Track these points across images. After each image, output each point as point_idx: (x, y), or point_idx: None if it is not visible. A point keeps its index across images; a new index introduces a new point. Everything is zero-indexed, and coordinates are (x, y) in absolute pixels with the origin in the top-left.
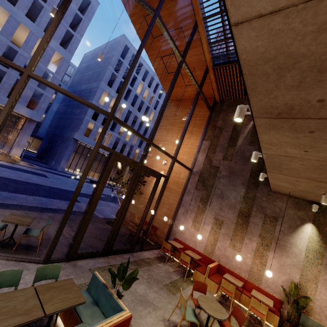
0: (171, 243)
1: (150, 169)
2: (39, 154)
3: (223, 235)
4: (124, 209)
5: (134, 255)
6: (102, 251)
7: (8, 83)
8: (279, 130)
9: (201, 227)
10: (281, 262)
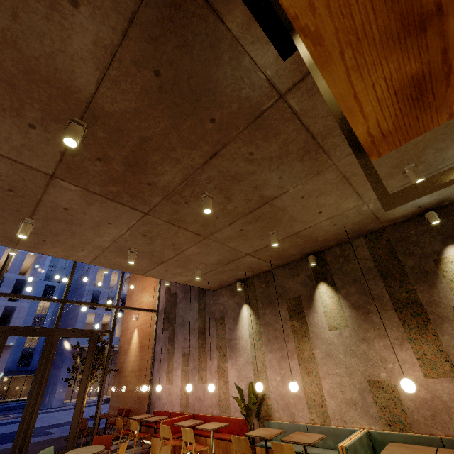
0: (132, 418)
1: (74, 329)
2: None
3: (192, 371)
4: (34, 392)
5: None
6: None
7: None
8: (40, 247)
9: (173, 376)
10: (238, 367)
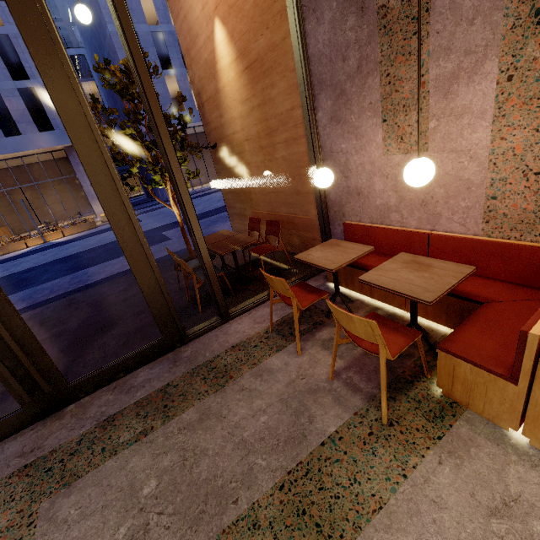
0: (305, 261)
1: None
2: (145, 192)
3: None
4: None
5: (183, 356)
6: (20, 410)
7: None
8: None
9: (430, 118)
10: None
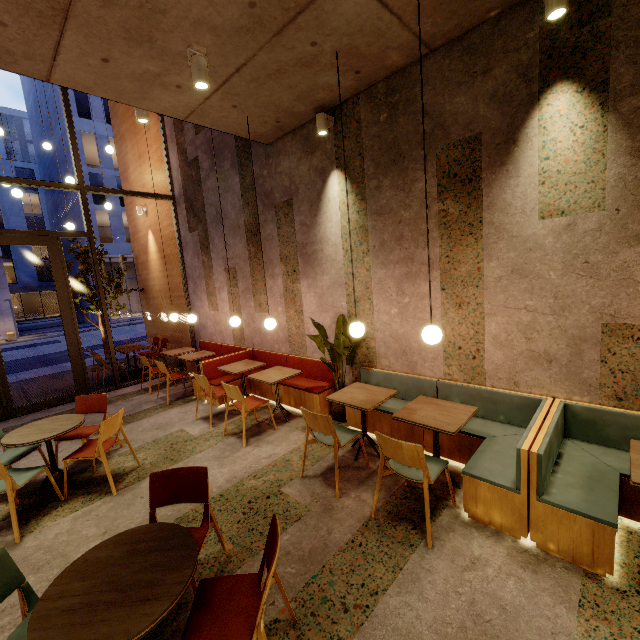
0: (163, 353)
1: (0, 231)
2: None
3: (243, 294)
4: None
5: None
6: None
7: None
8: None
9: (217, 300)
10: (318, 290)
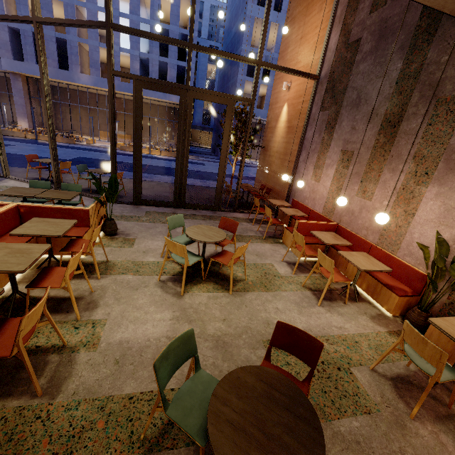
0: (269, 200)
1: (206, 91)
2: (212, 148)
3: (350, 177)
4: (180, 153)
5: (217, 213)
6: (172, 202)
7: (154, 71)
8: None
9: (322, 173)
10: (450, 202)
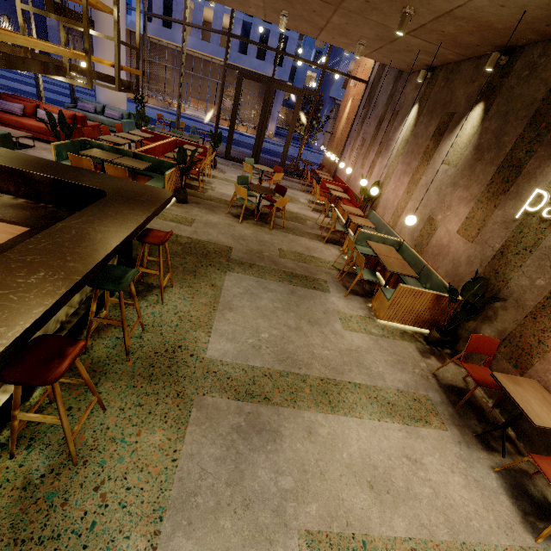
0: (315, 170)
1: (285, 84)
2: None
3: (361, 156)
4: (260, 127)
5: None
6: None
7: (255, 38)
8: (223, 2)
9: (352, 154)
10: (381, 166)
